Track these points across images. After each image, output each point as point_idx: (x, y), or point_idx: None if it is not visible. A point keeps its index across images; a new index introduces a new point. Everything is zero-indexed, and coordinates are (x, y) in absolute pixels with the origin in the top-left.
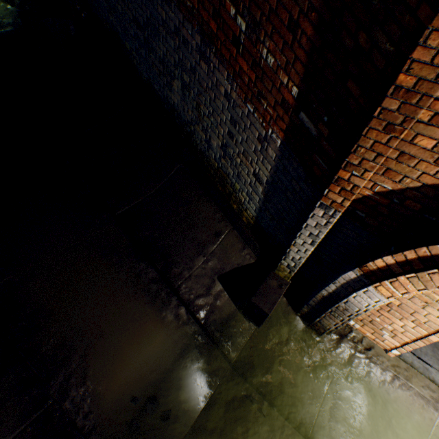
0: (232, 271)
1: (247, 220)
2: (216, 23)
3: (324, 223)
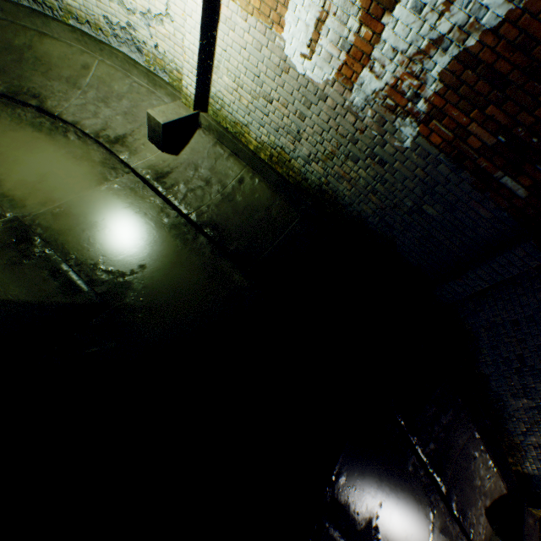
0: (492, 502)
1: (517, 470)
2: None
3: None
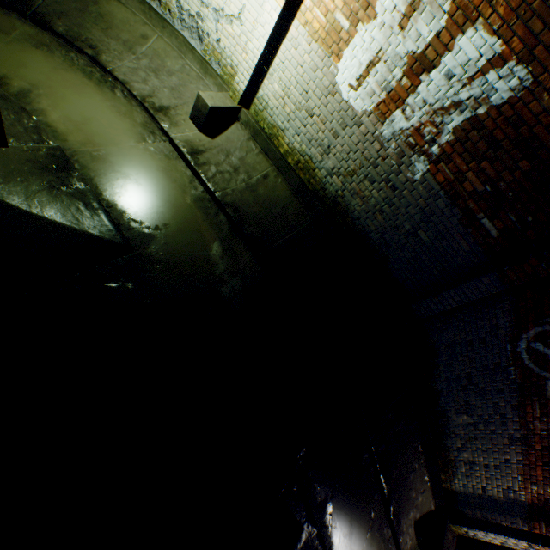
0: (421, 516)
1: (446, 487)
2: (540, 448)
3: (521, 546)
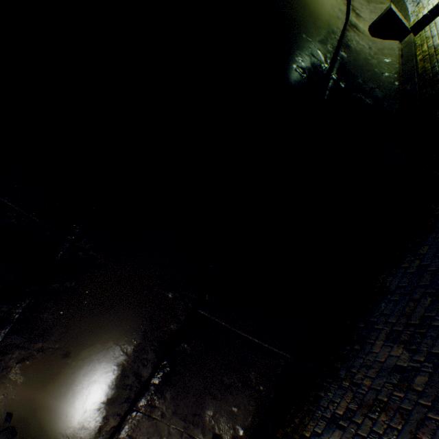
0: None
1: None
2: None
3: None
